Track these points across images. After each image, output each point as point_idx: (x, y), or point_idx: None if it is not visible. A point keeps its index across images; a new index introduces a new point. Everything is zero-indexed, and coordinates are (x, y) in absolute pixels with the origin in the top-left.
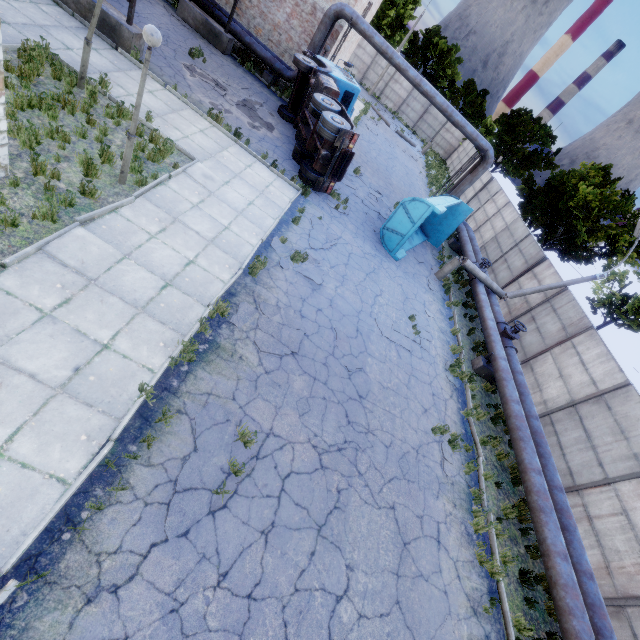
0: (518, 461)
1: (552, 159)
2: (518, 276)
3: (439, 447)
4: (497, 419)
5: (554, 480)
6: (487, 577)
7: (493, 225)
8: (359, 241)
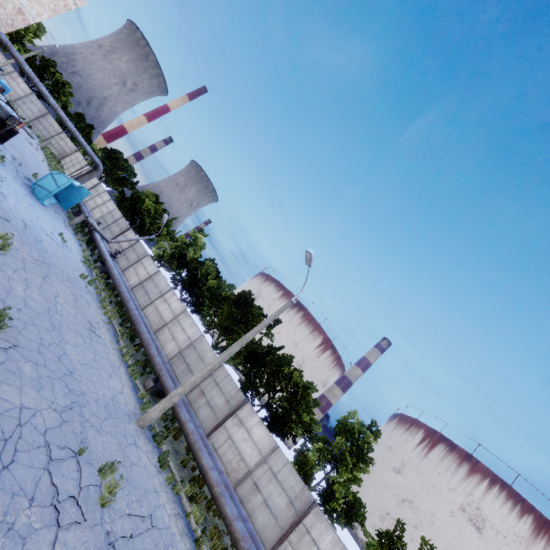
0: (119, 292)
1: (135, 186)
2: (117, 236)
3: (84, 283)
4: (109, 286)
5: (133, 298)
6: (108, 319)
7: (101, 210)
8: (18, 186)
